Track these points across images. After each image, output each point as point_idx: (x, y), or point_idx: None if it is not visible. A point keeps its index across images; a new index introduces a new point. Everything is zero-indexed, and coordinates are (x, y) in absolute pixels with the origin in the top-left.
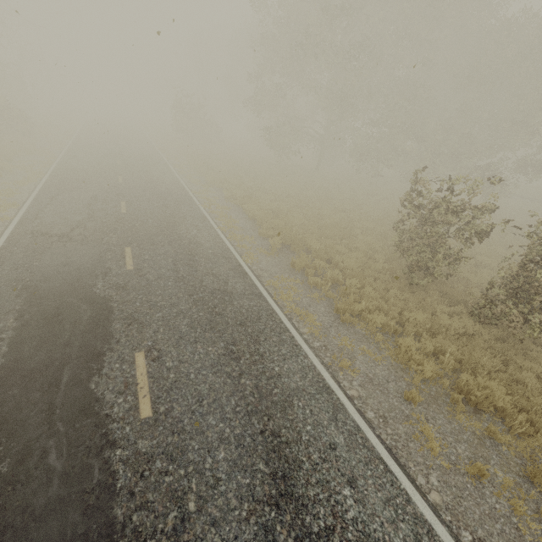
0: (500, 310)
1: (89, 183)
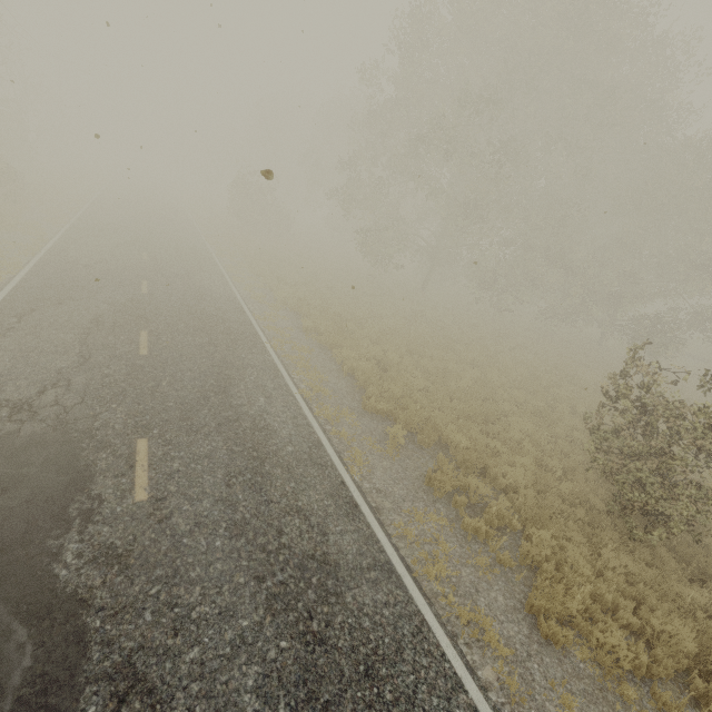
0: None
1: (92, 290)
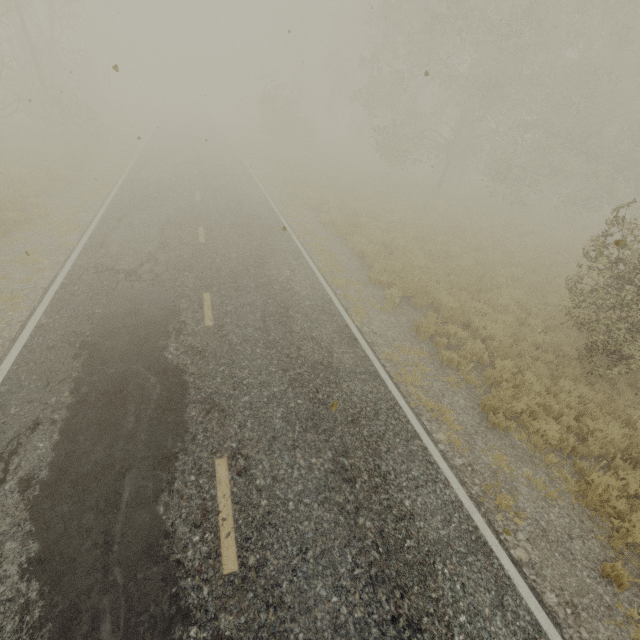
0: None
1: (162, 200)
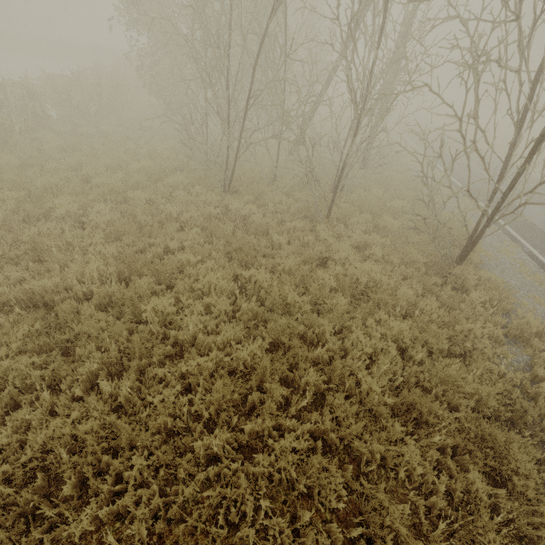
0: None
1: None
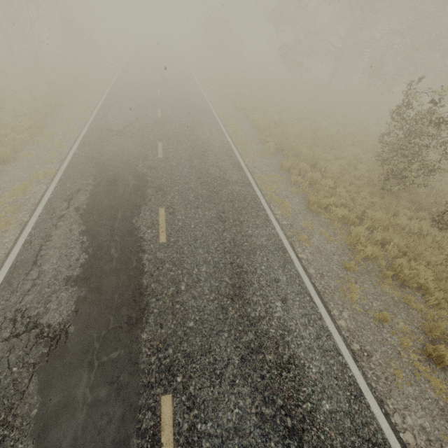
0: None
1: (136, 94)
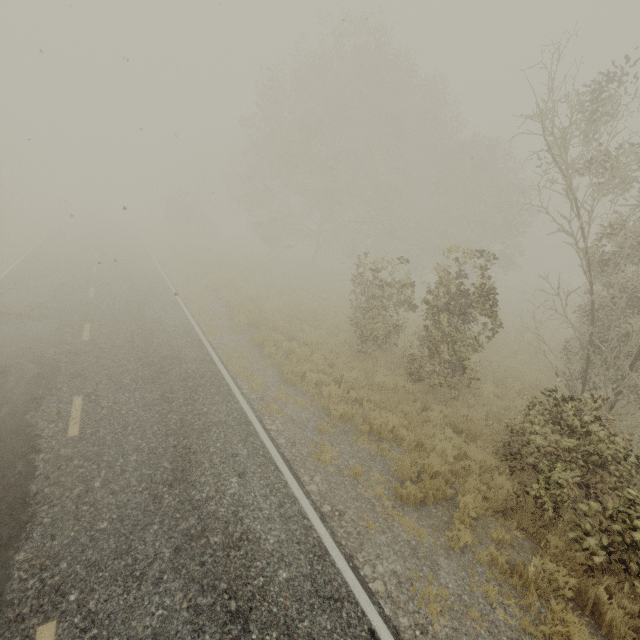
0: (418, 364)
1: (59, 272)
